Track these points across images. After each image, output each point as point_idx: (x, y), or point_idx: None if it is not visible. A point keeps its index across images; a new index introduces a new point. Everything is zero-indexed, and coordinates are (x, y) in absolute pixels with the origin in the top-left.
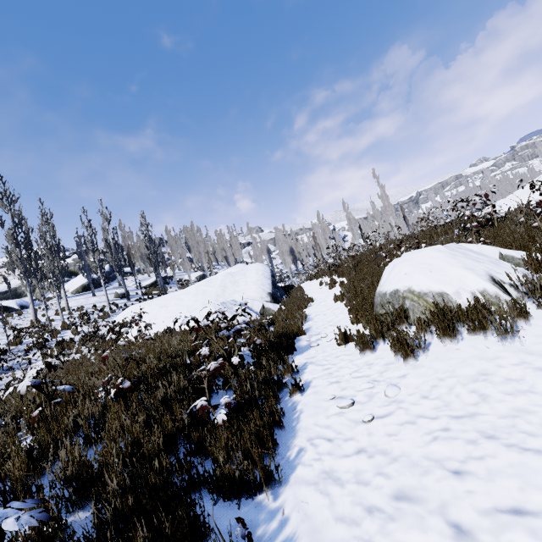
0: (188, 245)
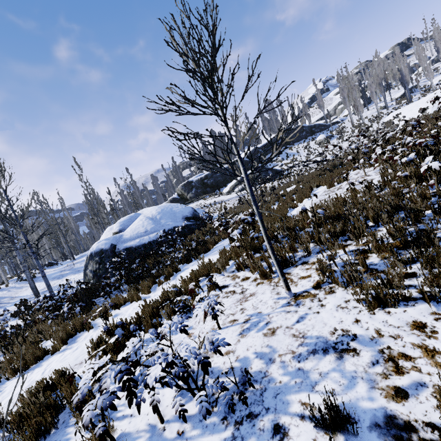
0: (437, 47)
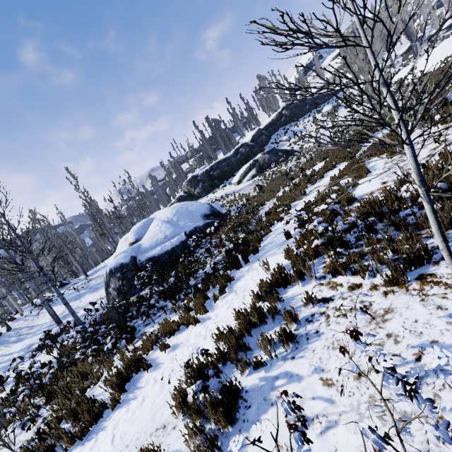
0: None
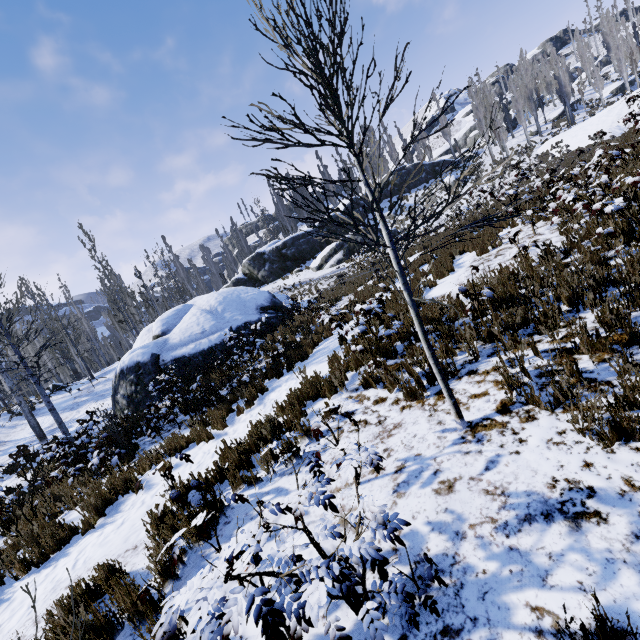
0: (606, 43)
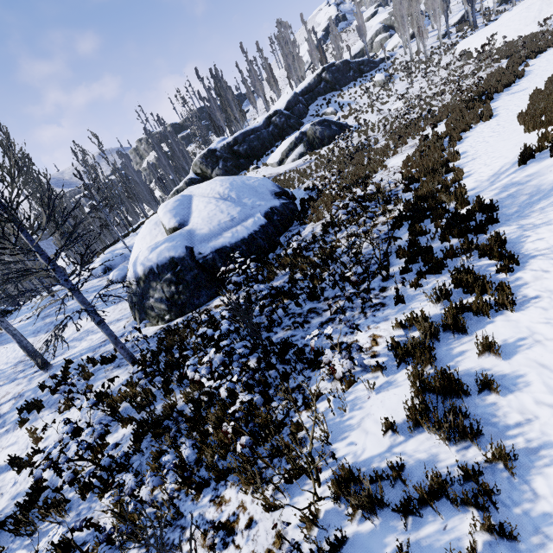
0: None
